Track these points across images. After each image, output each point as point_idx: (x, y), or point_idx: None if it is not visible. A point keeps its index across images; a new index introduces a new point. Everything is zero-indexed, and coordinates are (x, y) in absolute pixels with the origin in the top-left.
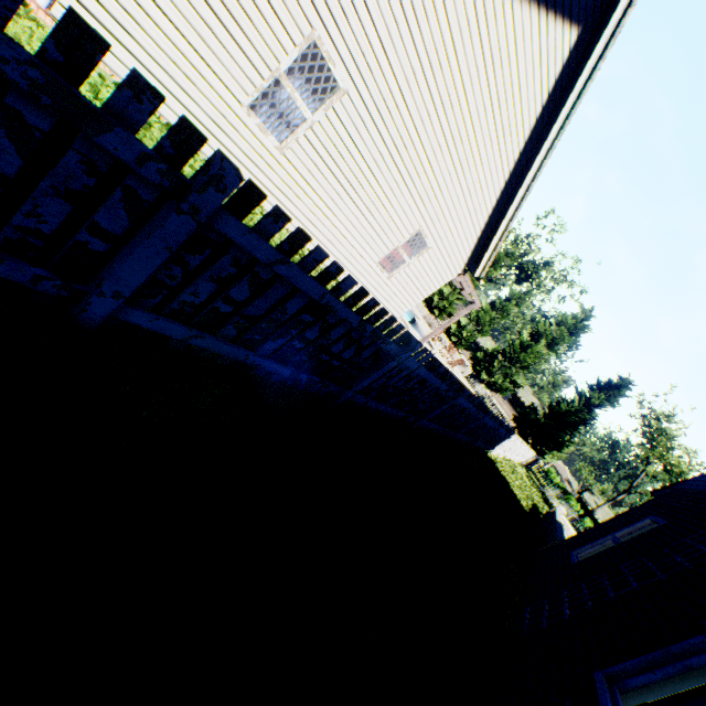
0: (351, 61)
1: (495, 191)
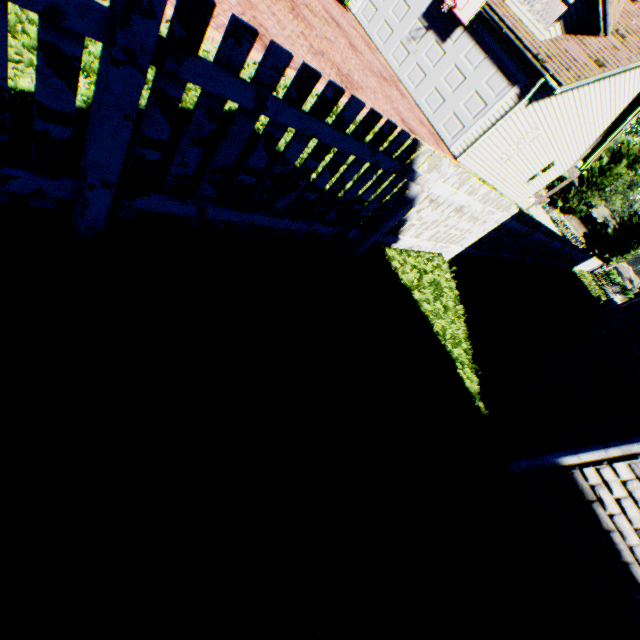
0: (545, 126)
1: (603, 128)
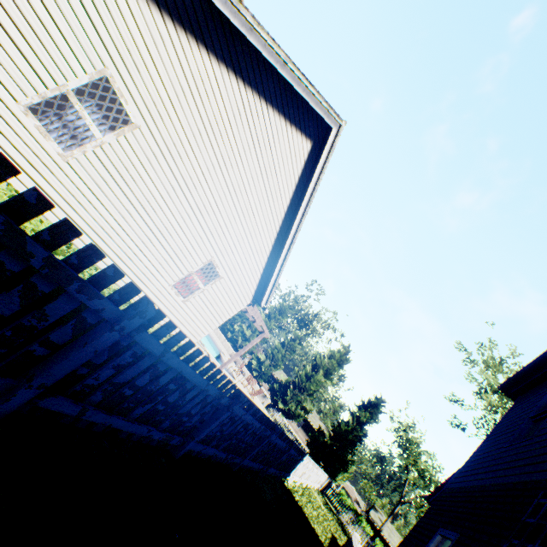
0: (143, 104)
1: (271, 238)
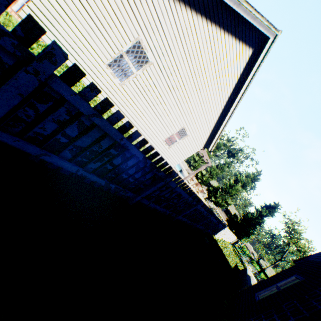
0: (155, 50)
1: (218, 113)
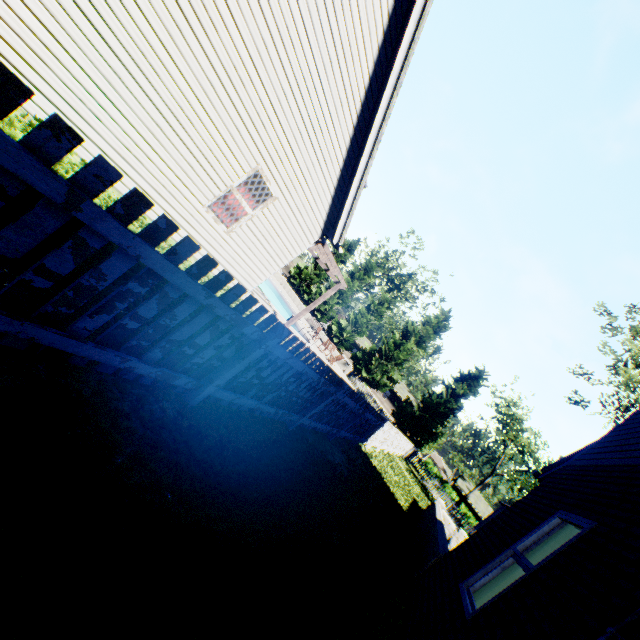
0: None
1: (345, 136)
